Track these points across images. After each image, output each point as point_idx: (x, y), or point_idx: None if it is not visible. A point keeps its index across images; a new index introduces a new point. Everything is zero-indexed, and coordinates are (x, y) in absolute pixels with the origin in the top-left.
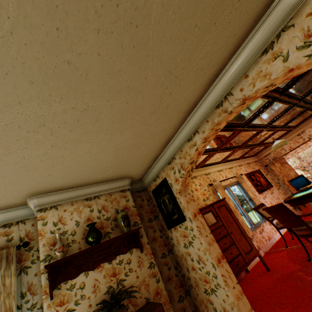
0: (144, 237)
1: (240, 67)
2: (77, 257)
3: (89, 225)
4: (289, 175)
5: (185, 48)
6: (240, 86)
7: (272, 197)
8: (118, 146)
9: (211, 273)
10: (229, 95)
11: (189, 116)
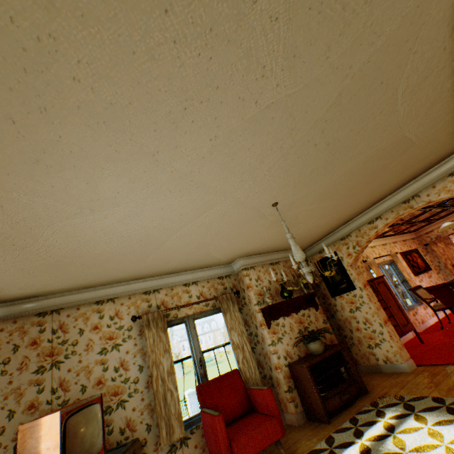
0: (316, 300)
1: (429, 180)
2: (275, 305)
3: (282, 284)
4: (453, 258)
5: (396, 174)
6: (427, 192)
7: (429, 281)
8: (315, 225)
9: (377, 331)
10: (416, 196)
11: (375, 205)
